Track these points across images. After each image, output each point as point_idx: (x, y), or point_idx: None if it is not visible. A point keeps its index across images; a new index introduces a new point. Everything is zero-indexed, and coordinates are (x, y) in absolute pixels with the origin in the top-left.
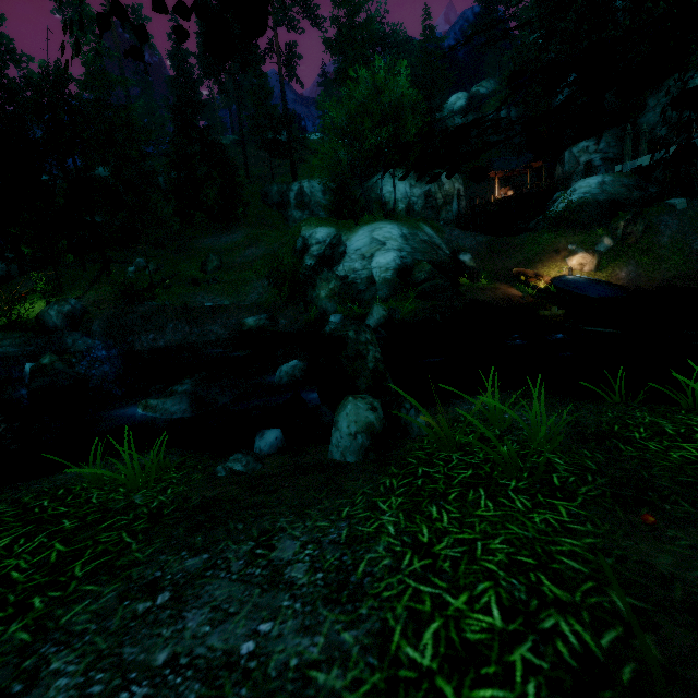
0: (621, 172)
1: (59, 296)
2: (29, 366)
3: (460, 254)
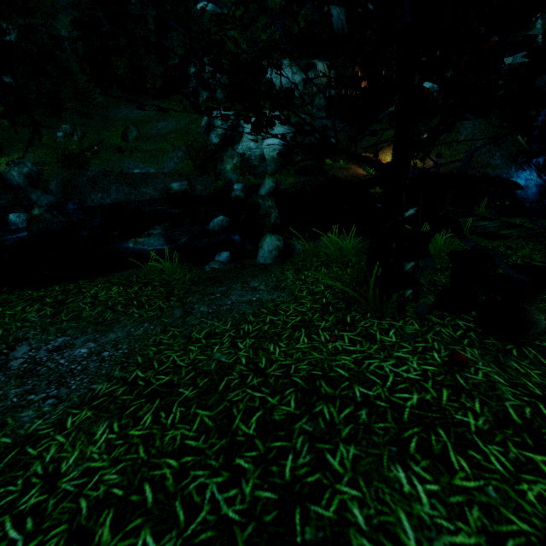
0: None
1: (0, 156)
2: (13, 216)
3: None
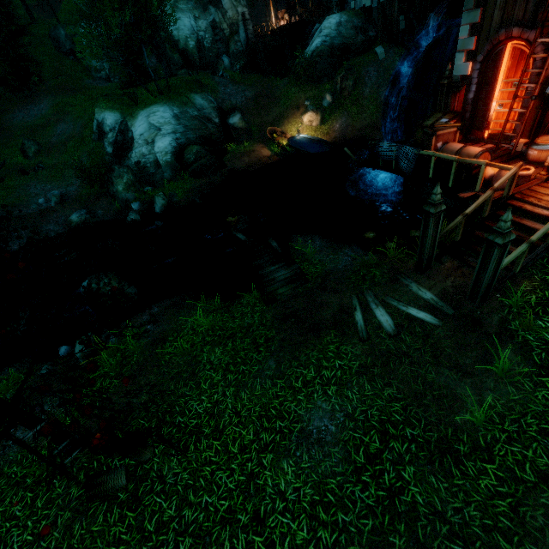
0: (353, 10)
1: None
2: None
3: (230, 117)
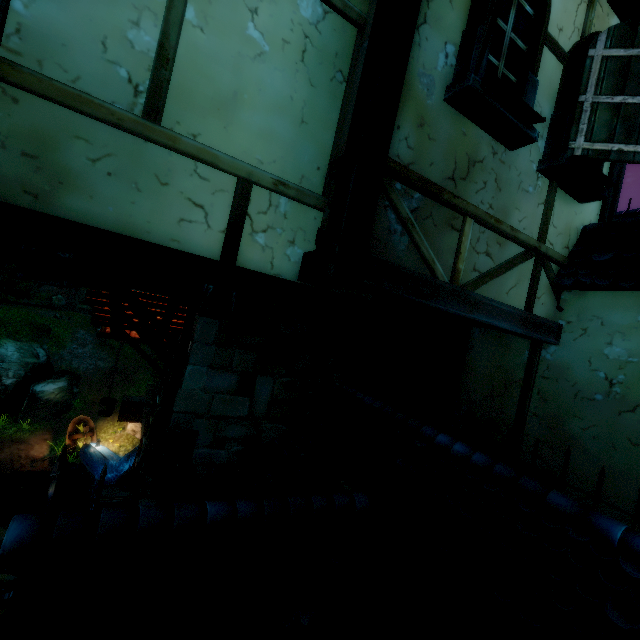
0: None
1: None
2: None
3: (42, 382)
